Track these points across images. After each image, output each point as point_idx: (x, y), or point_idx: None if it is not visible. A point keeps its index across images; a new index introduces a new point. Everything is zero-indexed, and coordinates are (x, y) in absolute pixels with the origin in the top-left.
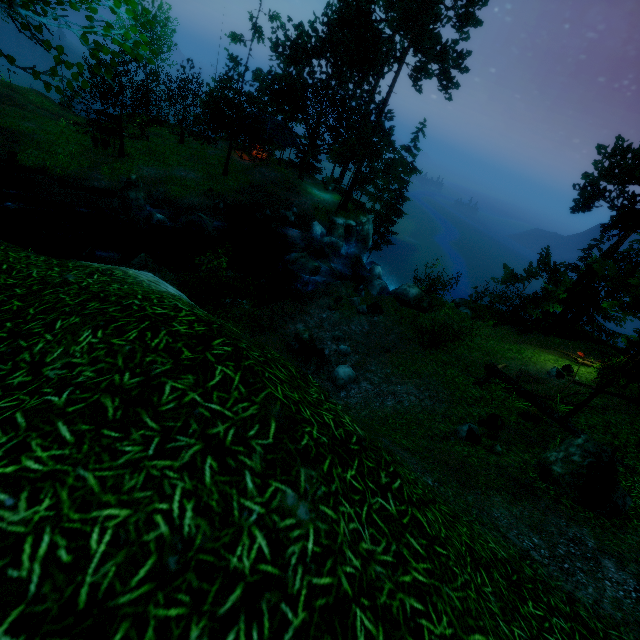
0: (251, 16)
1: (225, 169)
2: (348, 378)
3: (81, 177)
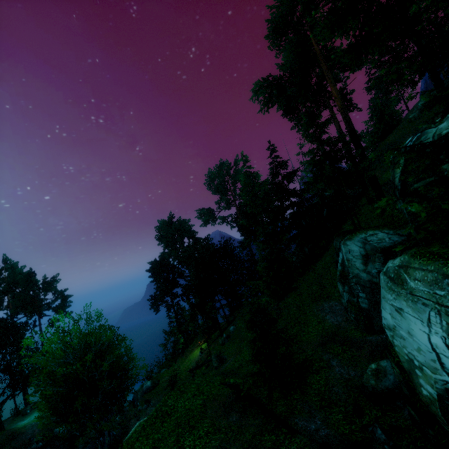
0: None
1: None
2: None
3: None
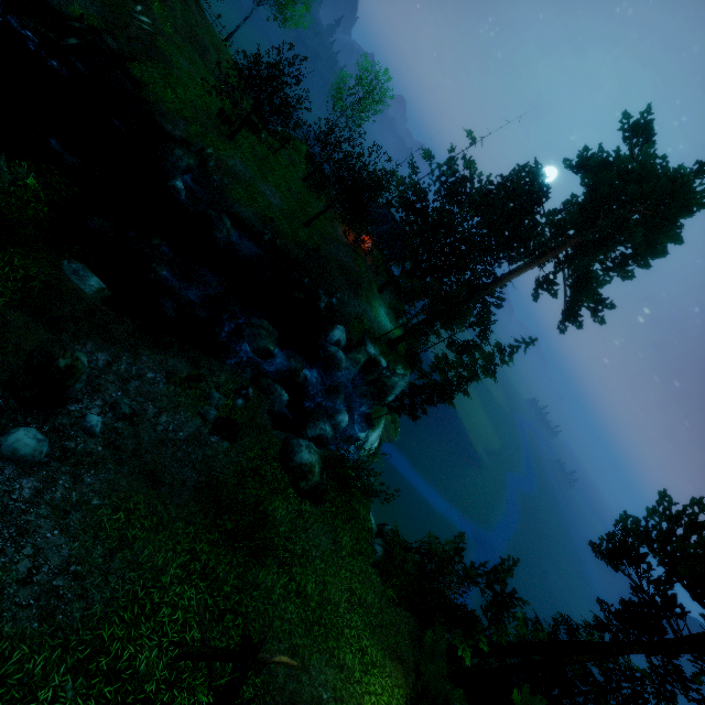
0: (452, 149)
1: (310, 221)
2: (9, 451)
3: (164, 114)
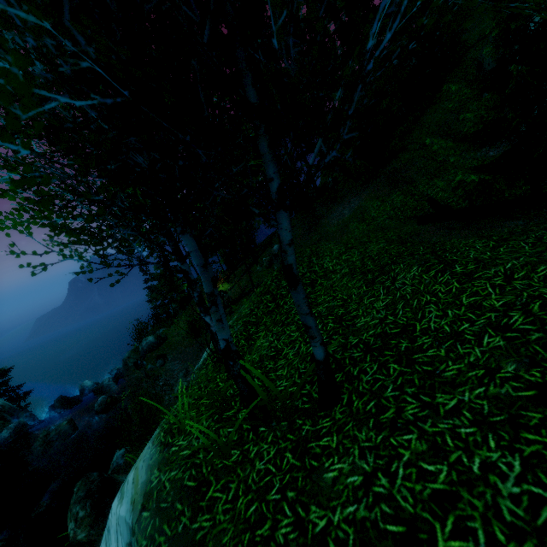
0: None
1: None
2: None
3: None
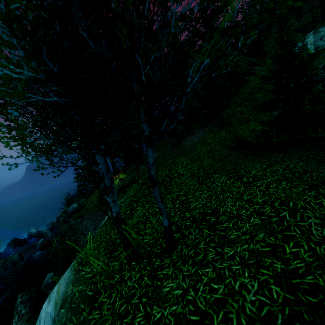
0: None
1: None
2: None
3: None
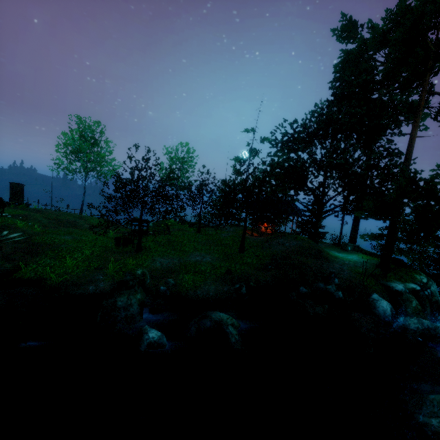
0: (248, 143)
1: (241, 246)
2: None
3: (77, 282)
